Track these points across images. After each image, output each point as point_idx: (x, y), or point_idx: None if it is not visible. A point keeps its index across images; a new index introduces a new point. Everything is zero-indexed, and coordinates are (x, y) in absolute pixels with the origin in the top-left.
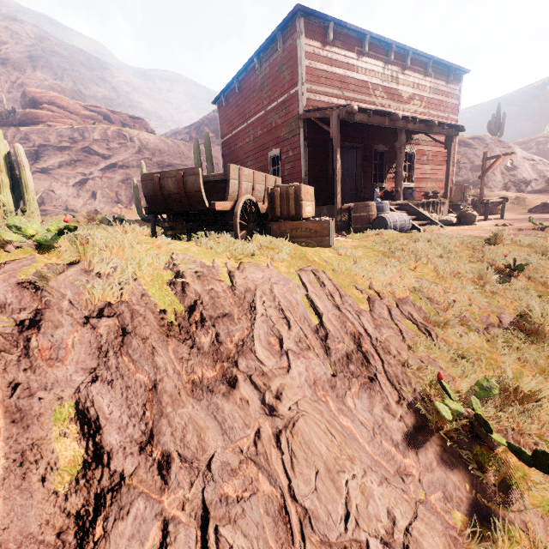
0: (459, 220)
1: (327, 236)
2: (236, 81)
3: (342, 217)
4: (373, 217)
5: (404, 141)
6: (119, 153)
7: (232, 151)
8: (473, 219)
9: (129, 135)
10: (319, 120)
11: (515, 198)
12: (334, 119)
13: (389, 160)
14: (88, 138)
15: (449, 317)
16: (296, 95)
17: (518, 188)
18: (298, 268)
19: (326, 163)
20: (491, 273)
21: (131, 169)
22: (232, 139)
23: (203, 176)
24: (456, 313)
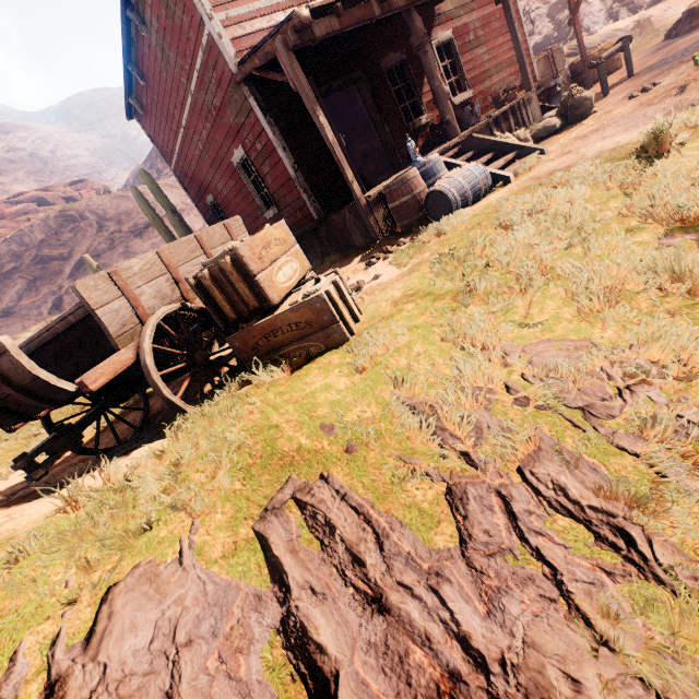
0: (564, 118)
1: (332, 323)
2: (130, 66)
3: (377, 215)
4: (423, 195)
5: (422, 29)
6: (78, 243)
7: (191, 178)
8: (587, 105)
9: (77, 213)
10: (271, 67)
11: (635, 26)
12: (283, 55)
13: (417, 73)
14: (31, 244)
15: (657, 462)
16: (212, 44)
17: (631, 6)
18: (258, 513)
19: (318, 134)
20: (689, 241)
21: (104, 256)
22: (181, 160)
23: (57, 320)
24: (673, 447)
